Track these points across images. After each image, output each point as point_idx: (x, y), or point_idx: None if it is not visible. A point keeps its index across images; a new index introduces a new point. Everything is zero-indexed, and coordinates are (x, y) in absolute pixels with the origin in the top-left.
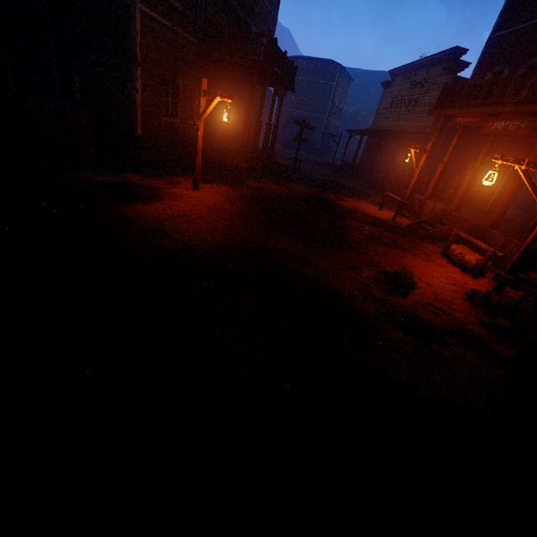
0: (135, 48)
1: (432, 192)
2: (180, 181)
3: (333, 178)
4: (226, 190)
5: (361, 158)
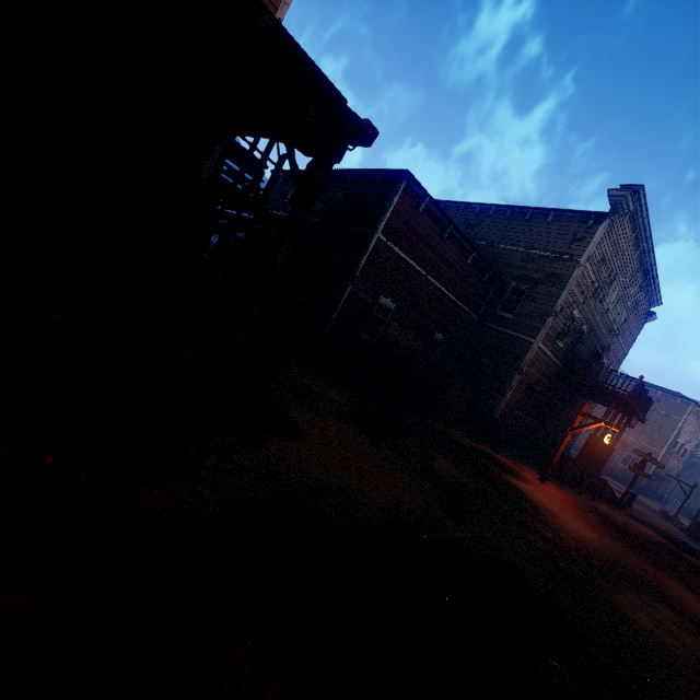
0: (524, 365)
1: None
2: (522, 468)
3: (685, 538)
4: (567, 494)
5: None
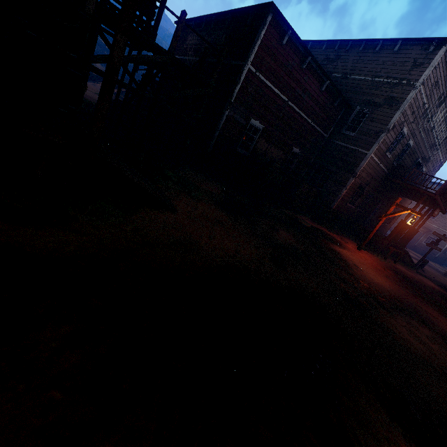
0: (358, 171)
1: None
2: (346, 241)
3: None
4: (376, 258)
5: None
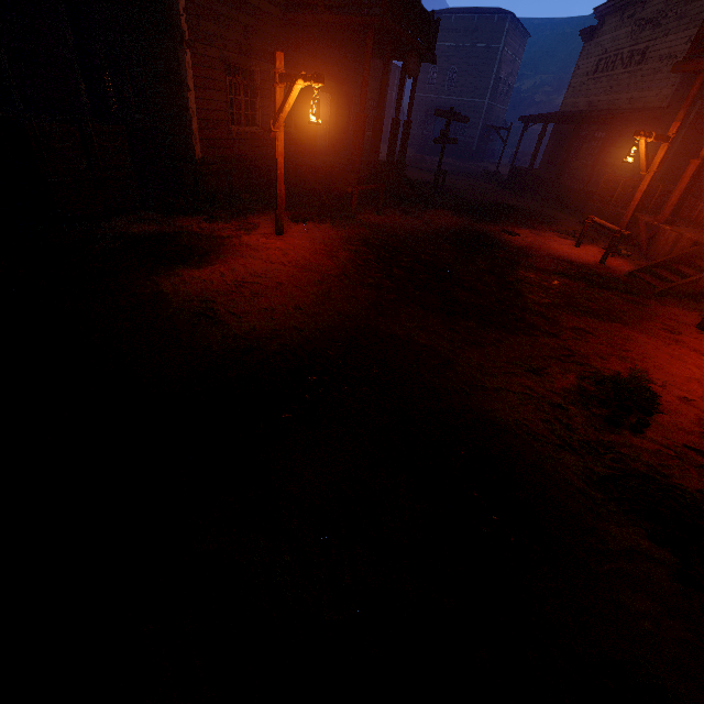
0: (178, 18)
1: (674, 211)
2: (259, 223)
3: (497, 196)
4: (327, 231)
5: (542, 160)
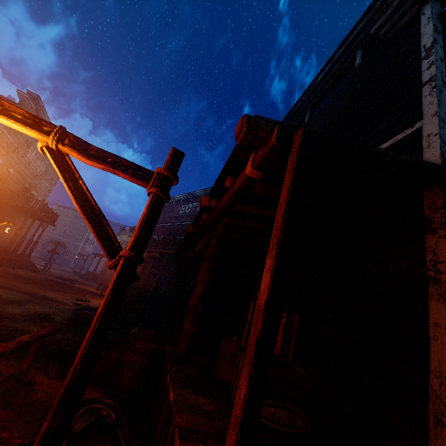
0: None
1: None
2: None
3: (76, 278)
4: None
5: (101, 270)
